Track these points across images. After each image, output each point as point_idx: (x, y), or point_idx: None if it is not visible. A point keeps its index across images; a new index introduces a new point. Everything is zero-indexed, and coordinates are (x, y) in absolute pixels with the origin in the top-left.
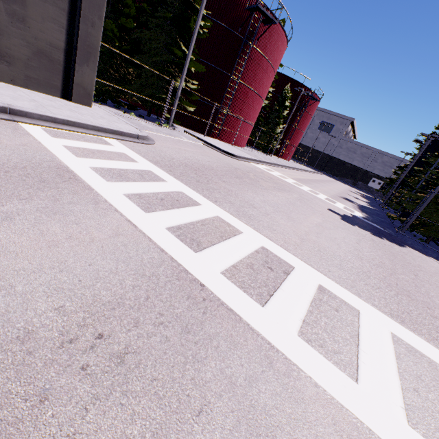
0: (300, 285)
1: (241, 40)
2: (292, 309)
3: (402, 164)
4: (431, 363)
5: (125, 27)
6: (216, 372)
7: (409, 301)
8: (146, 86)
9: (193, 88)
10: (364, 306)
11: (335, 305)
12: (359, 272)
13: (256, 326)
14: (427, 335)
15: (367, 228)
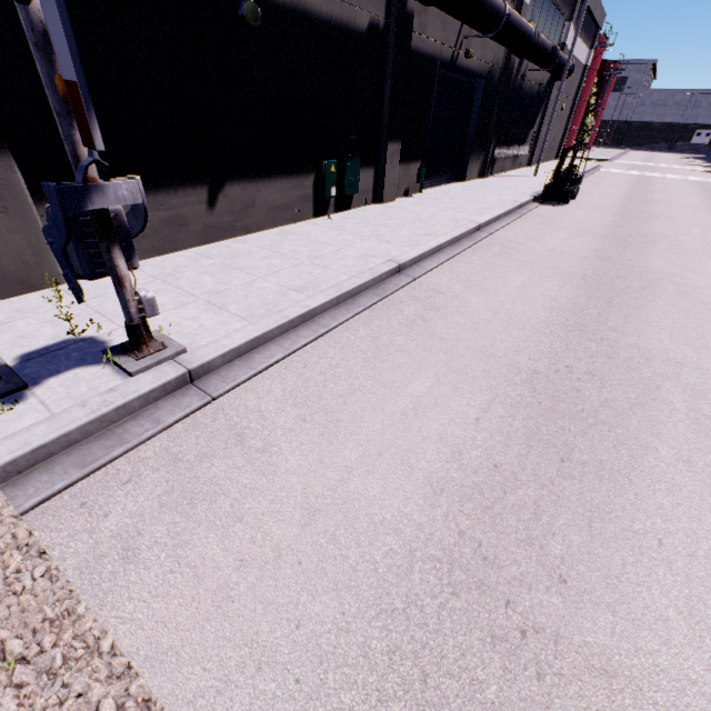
0: None
1: None
2: None
3: None
4: None
5: None
6: None
7: None
8: None
9: None
10: None
11: None
12: None
13: None
14: None
15: None
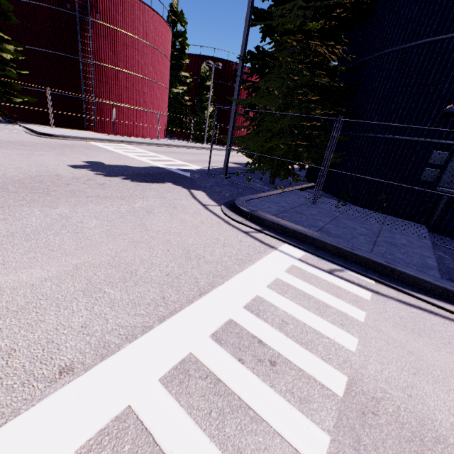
0: None
1: (76, 17)
2: None
3: None
4: None
5: None
6: None
7: None
8: None
9: (13, 76)
10: None
11: None
12: None
13: None
14: None
15: (119, 172)
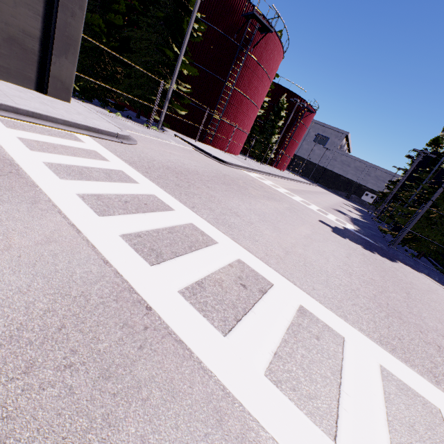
0: (277, 307)
1: (236, 46)
2: (263, 338)
3: (395, 179)
4: (426, 405)
5: (114, 23)
6: (134, 441)
7: (401, 324)
8: (135, 86)
9: (185, 91)
10: (350, 331)
11: (317, 331)
12: (347, 290)
13: (211, 363)
14: (421, 367)
15: (358, 242)
